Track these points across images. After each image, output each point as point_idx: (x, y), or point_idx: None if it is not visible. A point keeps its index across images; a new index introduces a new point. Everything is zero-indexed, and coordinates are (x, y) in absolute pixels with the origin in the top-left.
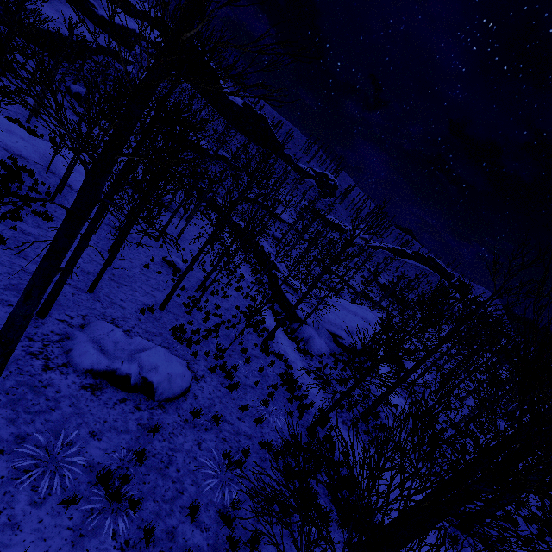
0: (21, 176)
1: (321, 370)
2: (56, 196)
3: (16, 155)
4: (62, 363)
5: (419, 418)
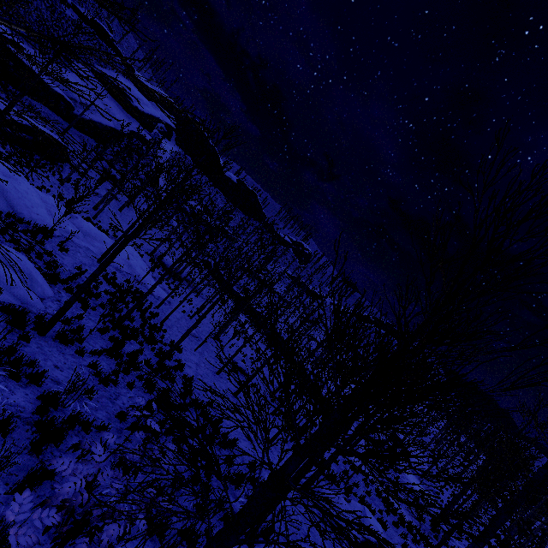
0: (144, 303)
1: (447, 507)
2: (167, 318)
3: (117, 270)
4: (347, 542)
5: (453, 515)
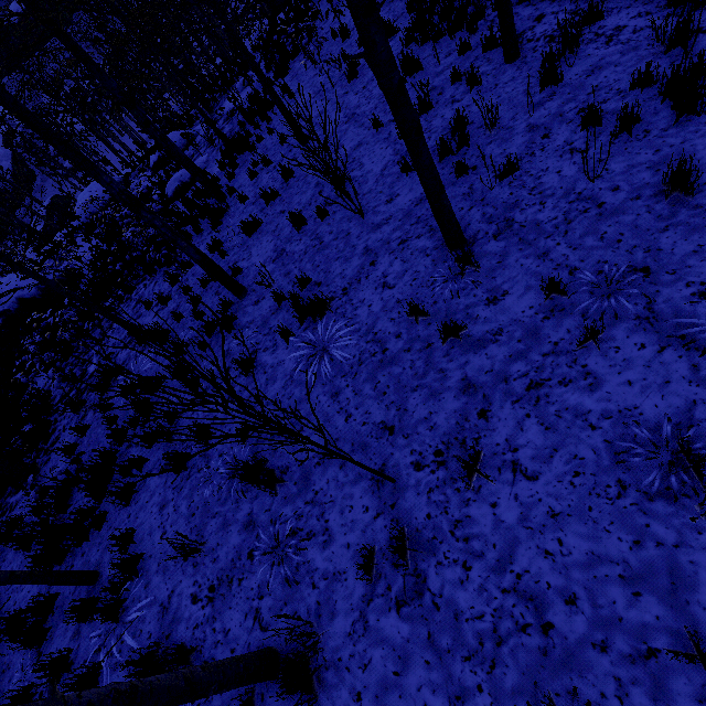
0: None
1: None
2: None
3: None
4: None
5: None
